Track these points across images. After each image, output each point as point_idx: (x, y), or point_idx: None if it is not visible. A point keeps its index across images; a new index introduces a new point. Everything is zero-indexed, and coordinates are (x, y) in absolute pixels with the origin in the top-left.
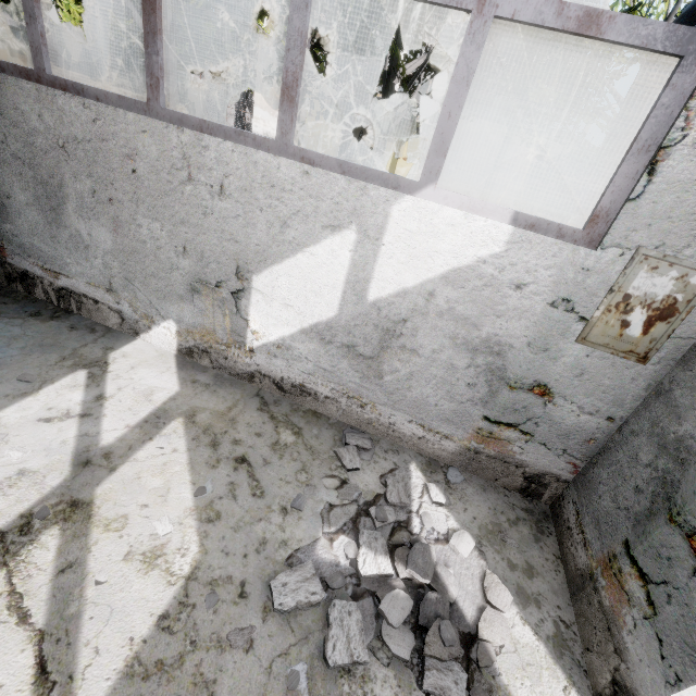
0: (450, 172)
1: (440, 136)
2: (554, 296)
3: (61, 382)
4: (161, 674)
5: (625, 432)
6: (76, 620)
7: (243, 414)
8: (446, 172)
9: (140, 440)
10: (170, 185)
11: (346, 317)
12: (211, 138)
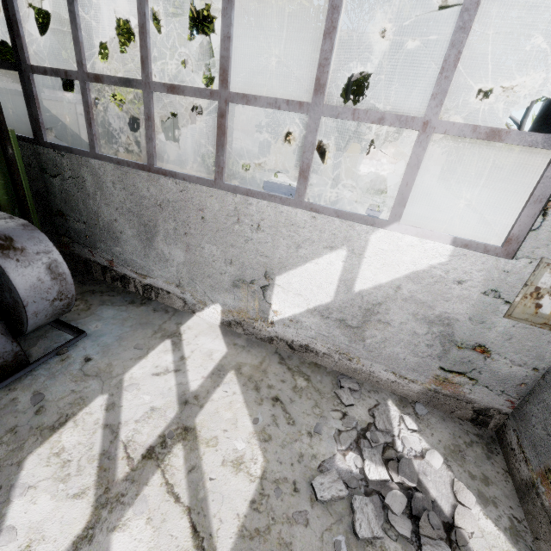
0: (382, 164)
1: (401, 195)
2: (485, 288)
3: (158, 348)
4: (259, 537)
5: (548, 379)
6: (205, 501)
7: (270, 367)
8: (379, 164)
9: (212, 387)
10: (225, 225)
11: (339, 301)
12: (254, 199)
